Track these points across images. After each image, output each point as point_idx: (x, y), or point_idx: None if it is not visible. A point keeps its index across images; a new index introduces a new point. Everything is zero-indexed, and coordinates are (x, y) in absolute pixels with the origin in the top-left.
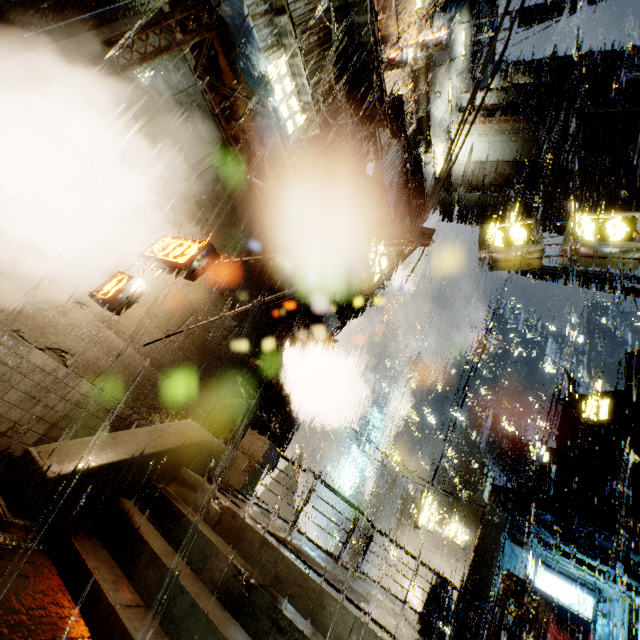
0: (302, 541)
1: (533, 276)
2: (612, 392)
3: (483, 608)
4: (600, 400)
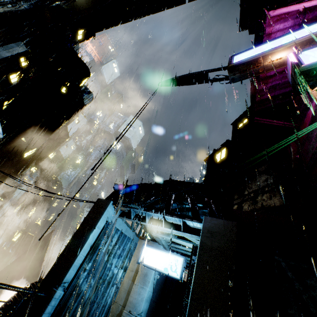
0: None
1: (171, 84)
2: (225, 142)
3: (52, 293)
4: (221, 151)
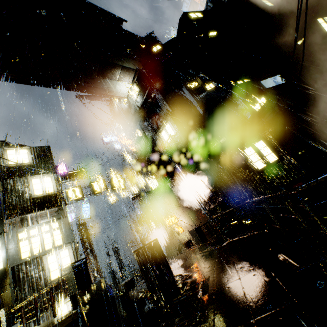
0: (192, 253)
1: None
2: None
3: None
4: None
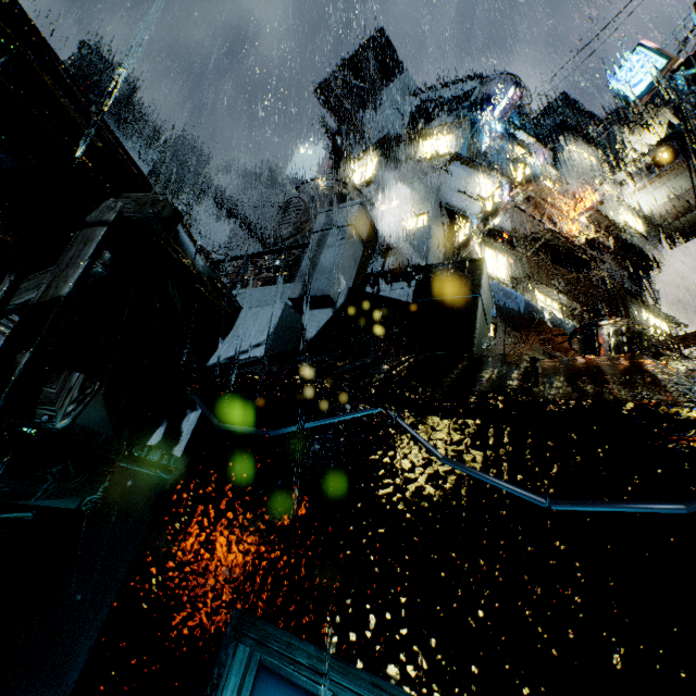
0: None
1: None
2: None
3: None
4: None
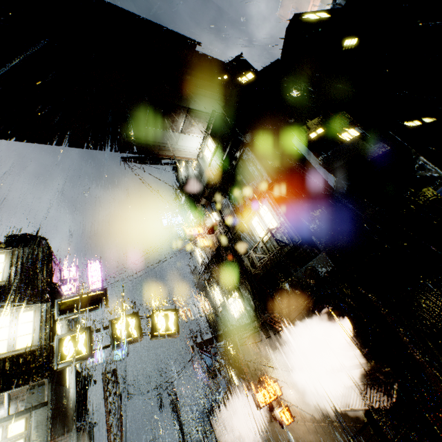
0: None
1: None
2: None
3: None
4: None
